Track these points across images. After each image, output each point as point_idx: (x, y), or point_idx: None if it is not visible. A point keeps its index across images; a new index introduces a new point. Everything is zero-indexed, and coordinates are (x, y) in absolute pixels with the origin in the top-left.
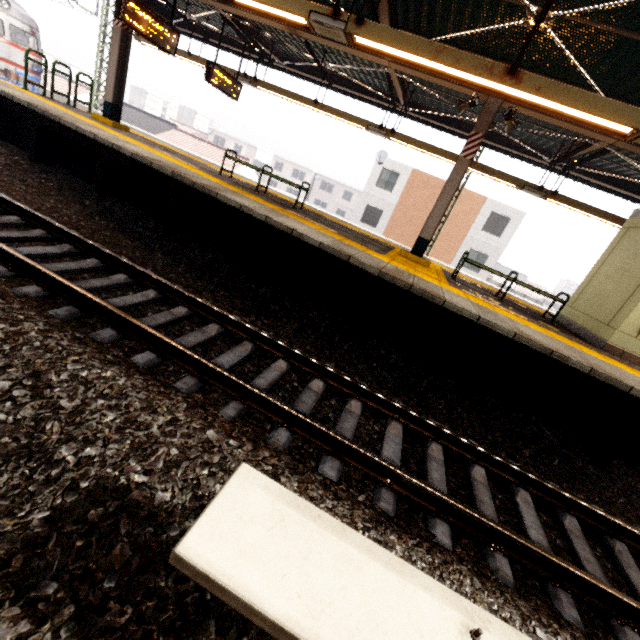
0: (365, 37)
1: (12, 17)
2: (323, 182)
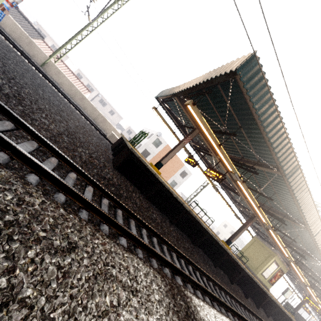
0: (273, 233)
1: None
2: (102, 99)
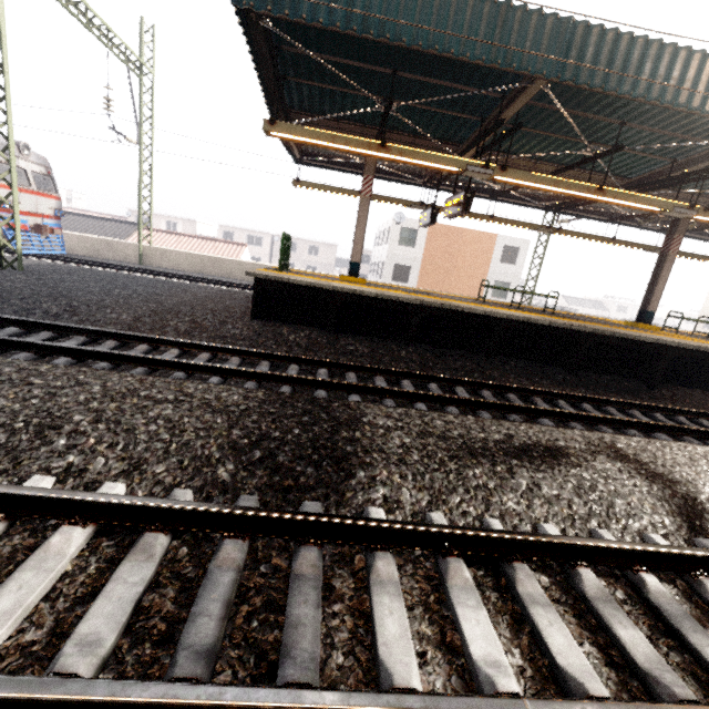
0: (708, 218)
1: (30, 162)
2: None
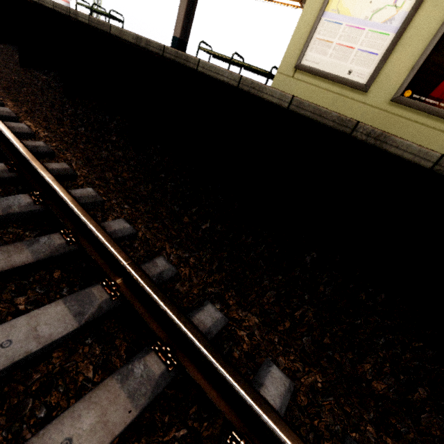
0: None
1: None
2: None
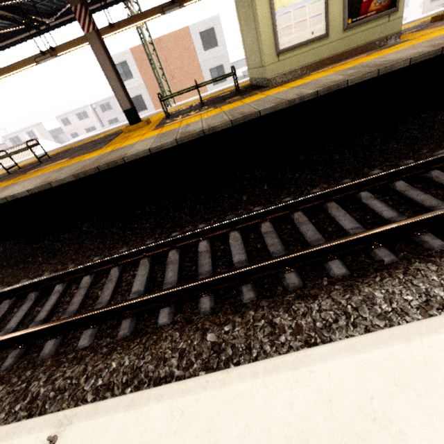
0: None
1: None
2: (100, 106)
